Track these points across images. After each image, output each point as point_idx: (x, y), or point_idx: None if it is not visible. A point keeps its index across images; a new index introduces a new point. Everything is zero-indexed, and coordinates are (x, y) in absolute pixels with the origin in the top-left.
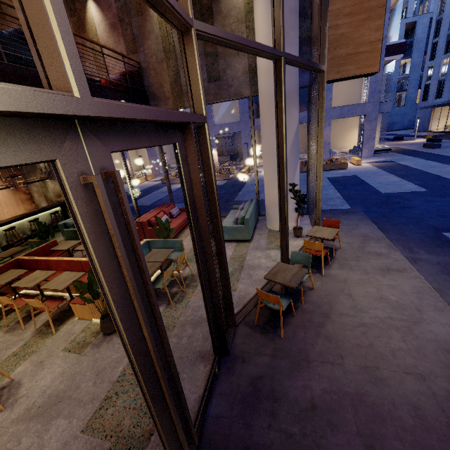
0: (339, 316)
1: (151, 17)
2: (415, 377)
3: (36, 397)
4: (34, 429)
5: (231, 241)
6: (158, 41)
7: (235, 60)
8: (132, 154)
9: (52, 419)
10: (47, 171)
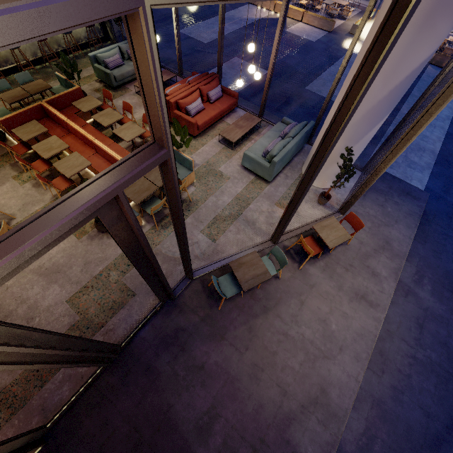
0: (275, 317)
1: None
2: (281, 391)
3: (46, 260)
4: (42, 284)
5: (251, 171)
6: None
7: None
8: None
9: (52, 282)
10: None
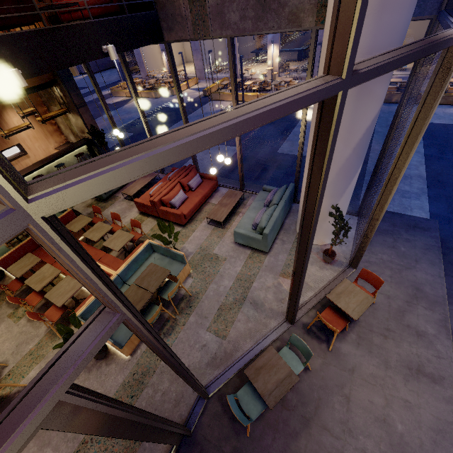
0: (320, 430)
1: None
2: None
3: None
4: (32, 451)
5: (246, 246)
6: None
7: None
8: None
9: (44, 445)
10: (64, 103)
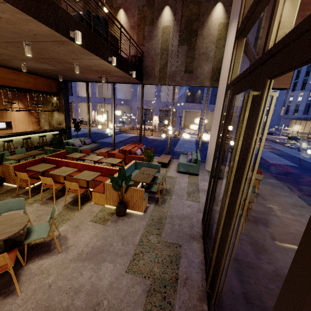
0: (274, 226)
1: (158, 28)
2: None
3: (83, 247)
4: (89, 267)
5: (184, 173)
6: (159, 42)
7: (205, 63)
8: (98, 109)
9: (100, 262)
10: (57, 105)
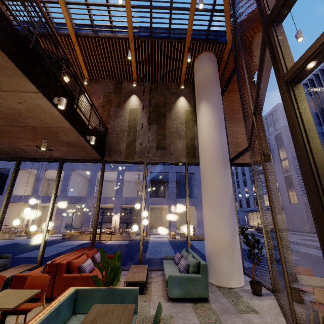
0: None
1: (125, 109)
2: None
3: None
4: None
5: (182, 300)
6: (125, 121)
7: (177, 140)
8: (38, 211)
9: None
10: None
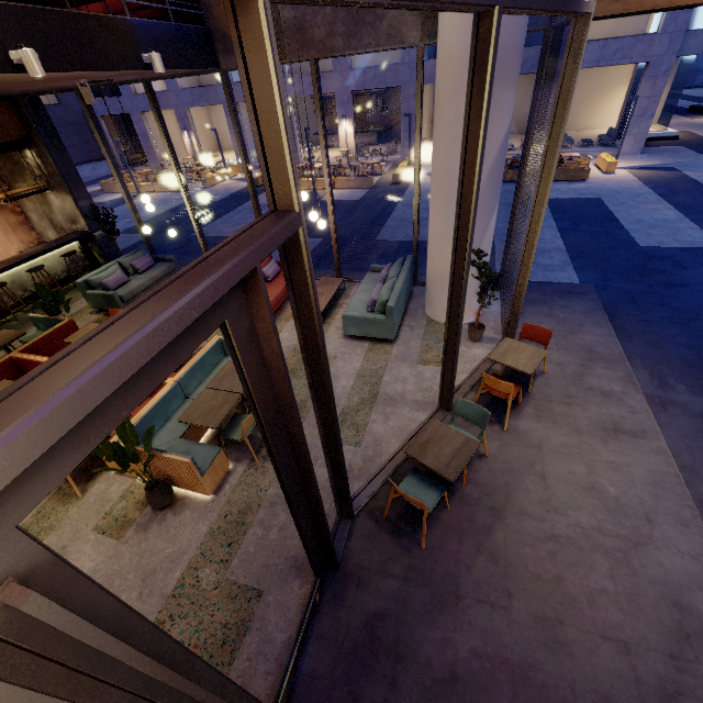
0: (518, 517)
1: None
2: (616, 646)
3: None
4: None
5: (362, 338)
6: None
7: None
8: (201, 119)
9: None
10: (43, 174)
